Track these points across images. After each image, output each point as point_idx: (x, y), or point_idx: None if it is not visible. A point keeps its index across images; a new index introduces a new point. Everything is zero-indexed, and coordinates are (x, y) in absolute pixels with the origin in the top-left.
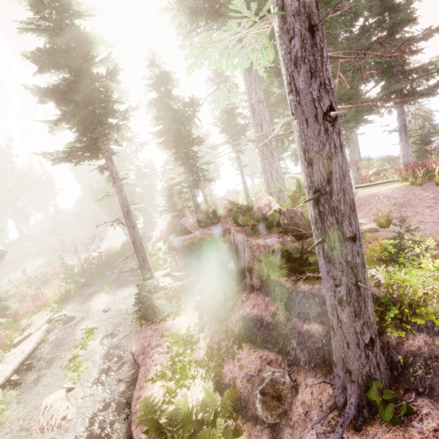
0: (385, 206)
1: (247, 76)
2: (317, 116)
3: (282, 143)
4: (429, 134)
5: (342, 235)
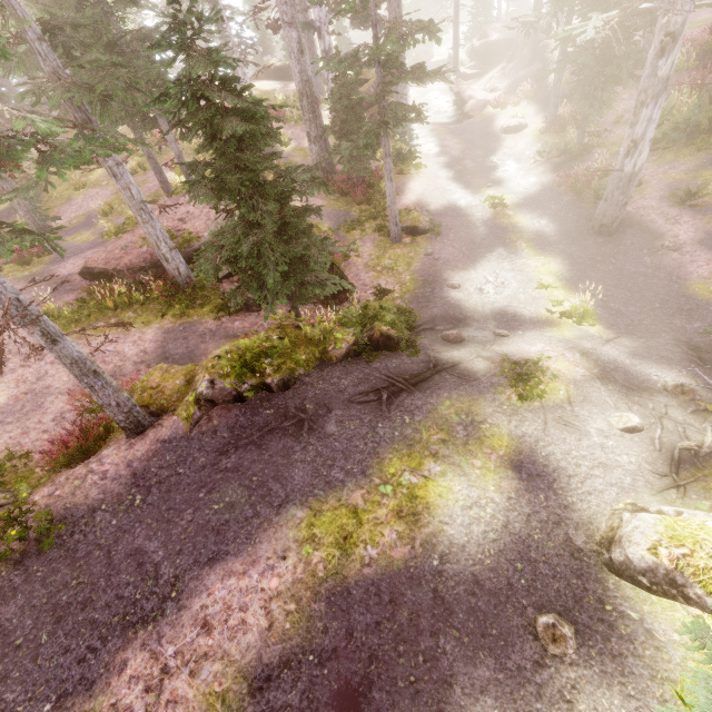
0: None
1: None
2: None
3: None
4: None
5: None
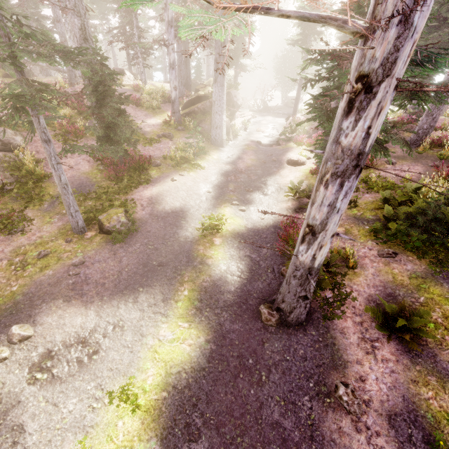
0: None
1: None
2: None
3: None
4: None
5: None
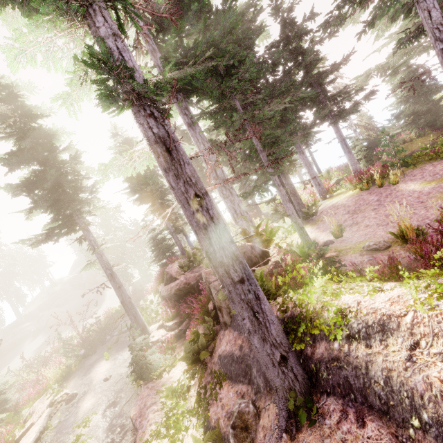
0: (342, 216)
1: (193, 133)
2: (188, 202)
3: (233, 183)
4: (376, 137)
5: (232, 280)
